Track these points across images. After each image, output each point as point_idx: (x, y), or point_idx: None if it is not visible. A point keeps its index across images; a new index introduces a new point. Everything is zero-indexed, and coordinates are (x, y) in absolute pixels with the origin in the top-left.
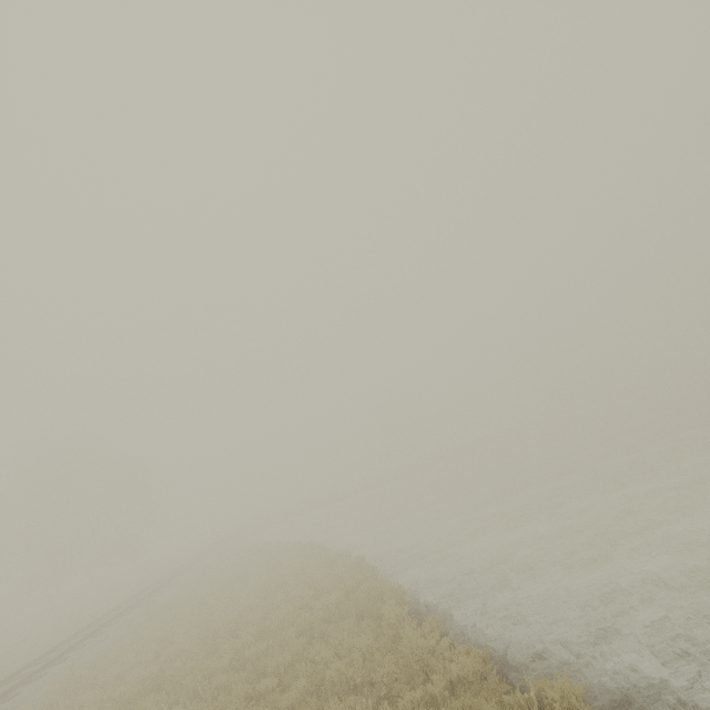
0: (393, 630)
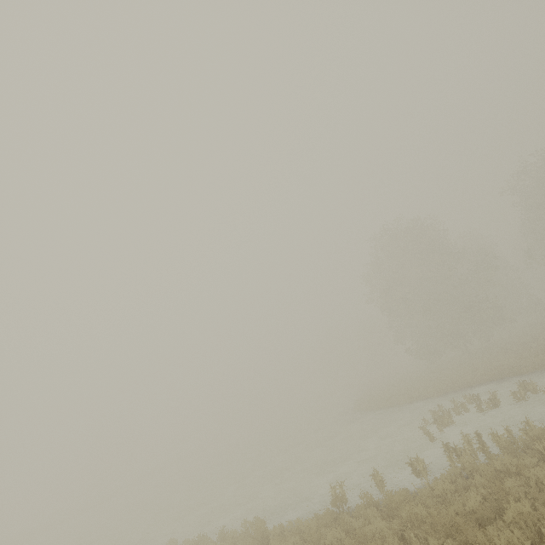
0: None
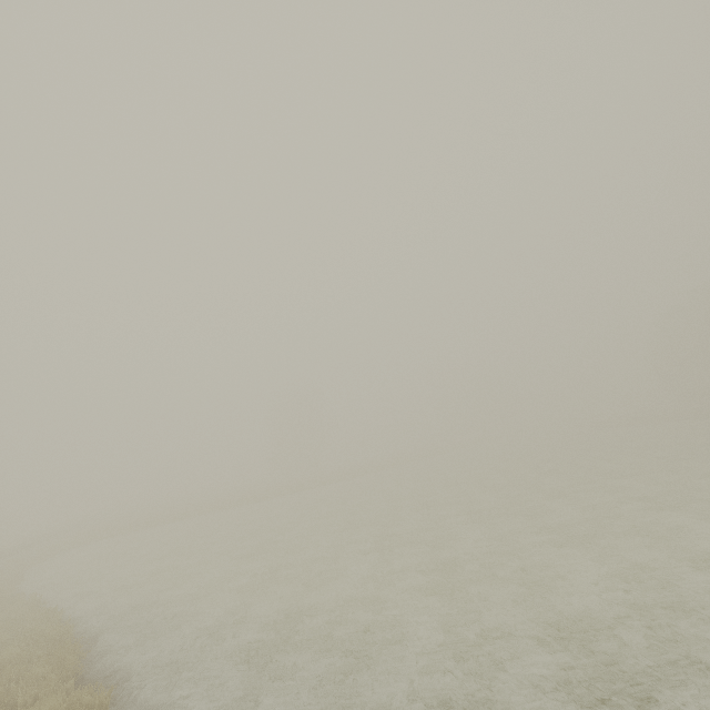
0: None
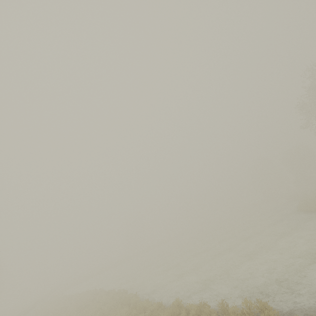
0: (134, 305)
